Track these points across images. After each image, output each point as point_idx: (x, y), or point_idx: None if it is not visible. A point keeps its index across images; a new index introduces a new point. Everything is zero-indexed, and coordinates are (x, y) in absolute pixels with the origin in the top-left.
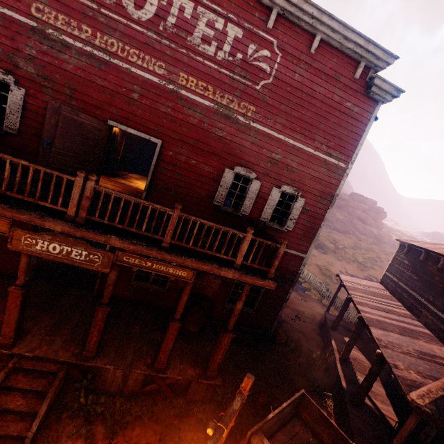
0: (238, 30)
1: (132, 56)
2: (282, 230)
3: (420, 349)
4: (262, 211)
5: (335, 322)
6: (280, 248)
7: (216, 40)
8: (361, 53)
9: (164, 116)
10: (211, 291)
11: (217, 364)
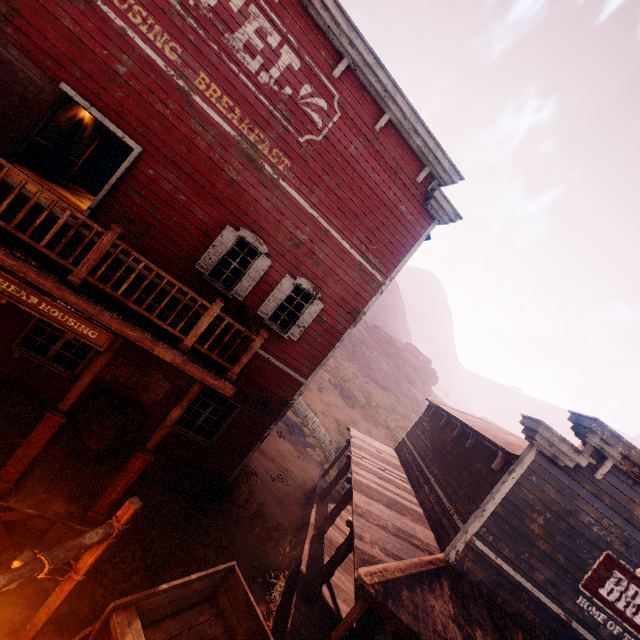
0: (296, 59)
1: (134, 15)
2: (284, 337)
3: (401, 526)
4: (263, 302)
5: (325, 490)
6: (255, 341)
7: (264, 57)
8: (428, 155)
9: (157, 117)
10: (151, 398)
11: (110, 502)
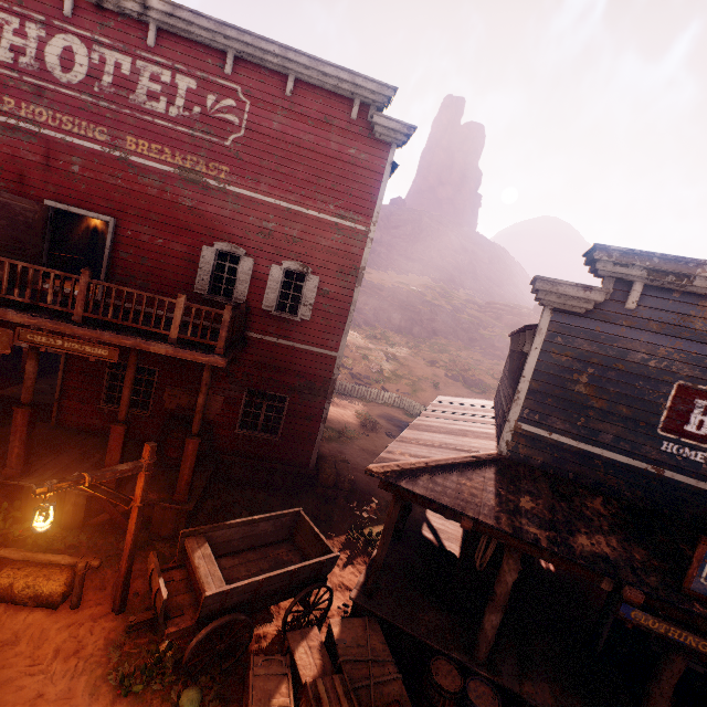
0: (191, 80)
1: (66, 124)
2: (297, 321)
3: (453, 442)
4: (264, 297)
5: None
6: (224, 315)
7: (166, 95)
8: (349, 88)
9: (114, 190)
10: (213, 413)
11: (185, 483)
